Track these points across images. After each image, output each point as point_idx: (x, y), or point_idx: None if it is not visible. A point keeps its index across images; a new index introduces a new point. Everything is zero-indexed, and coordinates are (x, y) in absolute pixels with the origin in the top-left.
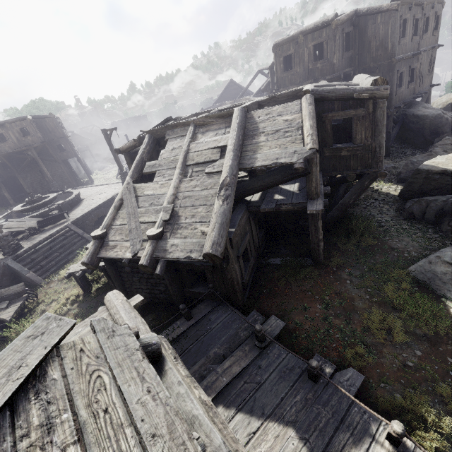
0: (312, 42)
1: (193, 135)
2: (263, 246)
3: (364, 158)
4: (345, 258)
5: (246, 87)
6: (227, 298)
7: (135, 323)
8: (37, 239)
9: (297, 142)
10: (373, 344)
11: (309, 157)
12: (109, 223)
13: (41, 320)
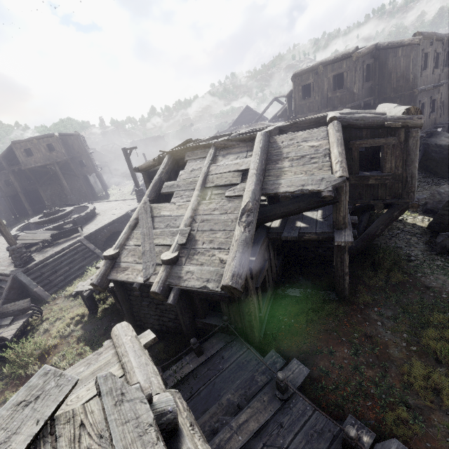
0: (332, 73)
1: (213, 157)
2: (280, 275)
3: (393, 188)
4: (373, 295)
5: (261, 113)
6: (242, 333)
7: (146, 373)
8: (49, 252)
9: (325, 169)
10: (418, 407)
11: (339, 186)
12: (122, 243)
13: (37, 376)
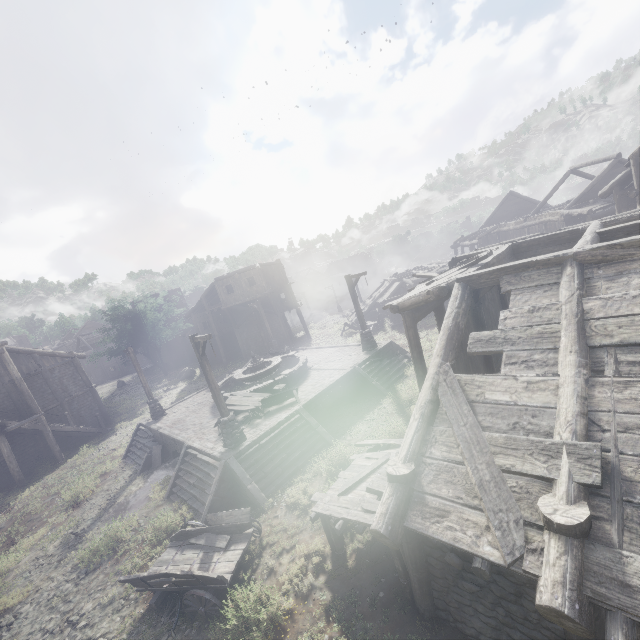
0: None
1: (581, 282)
2: None
3: None
4: None
5: (545, 198)
6: None
7: None
8: (261, 426)
9: None
10: None
11: None
12: (416, 449)
13: None
